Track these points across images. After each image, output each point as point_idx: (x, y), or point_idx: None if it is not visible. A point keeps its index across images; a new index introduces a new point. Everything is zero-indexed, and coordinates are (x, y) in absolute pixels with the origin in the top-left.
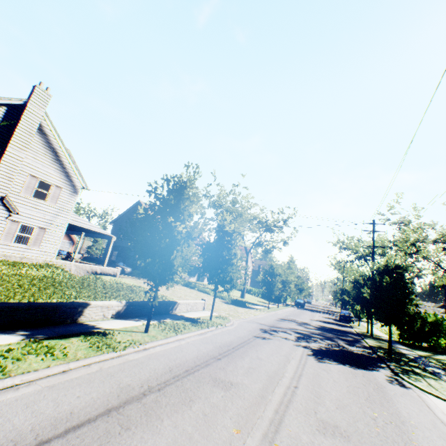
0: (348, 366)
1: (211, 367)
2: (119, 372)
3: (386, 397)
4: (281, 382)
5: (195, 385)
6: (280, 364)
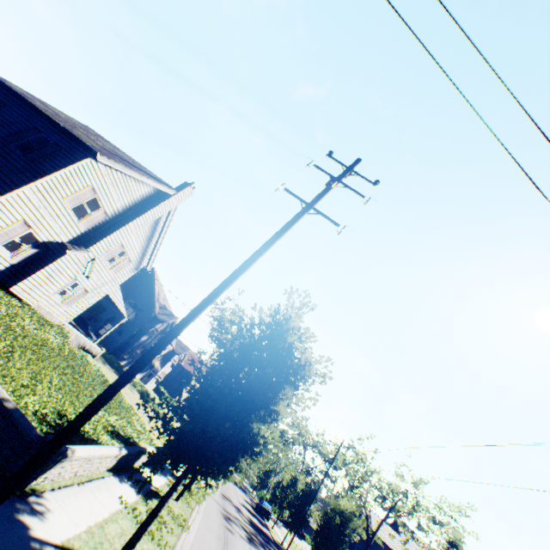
0: None
1: None
2: None
3: None
4: None
5: None
6: None
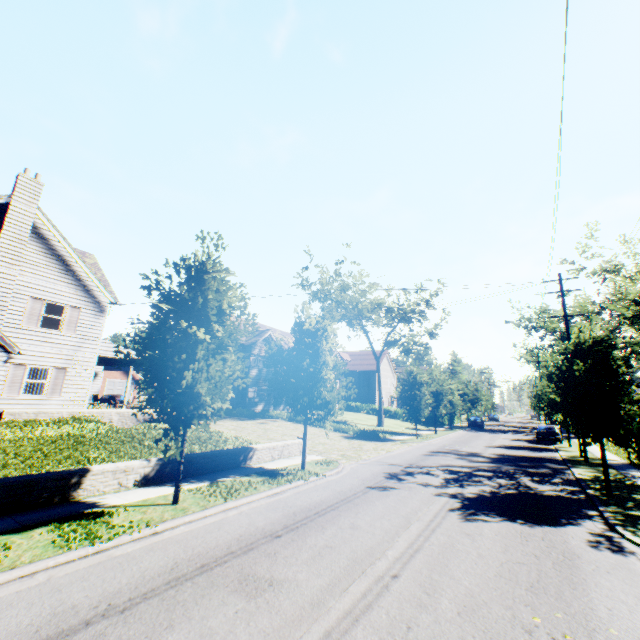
0: (521, 522)
1: (252, 554)
2: (76, 582)
3: (574, 579)
4: (370, 569)
5: (199, 593)
6: (387, 534)
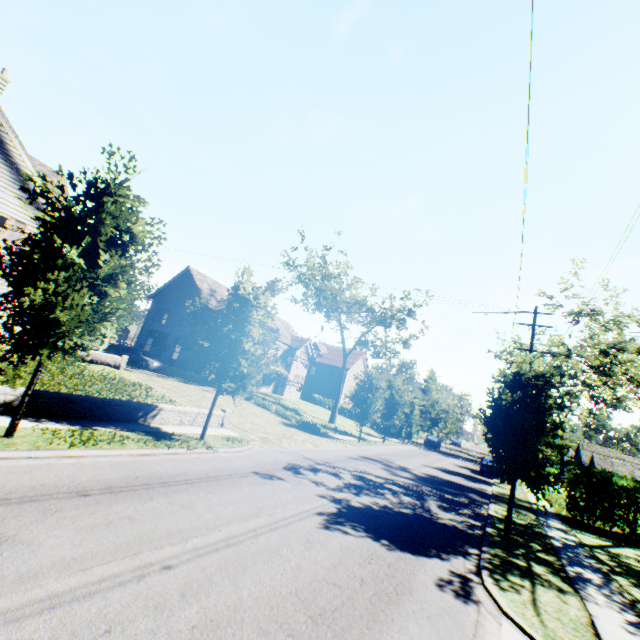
0: (384, 542)
1: (27, 506)
2: None
3: (381, 617)
4: (148, 553)
5: None
6: (216, 521)
